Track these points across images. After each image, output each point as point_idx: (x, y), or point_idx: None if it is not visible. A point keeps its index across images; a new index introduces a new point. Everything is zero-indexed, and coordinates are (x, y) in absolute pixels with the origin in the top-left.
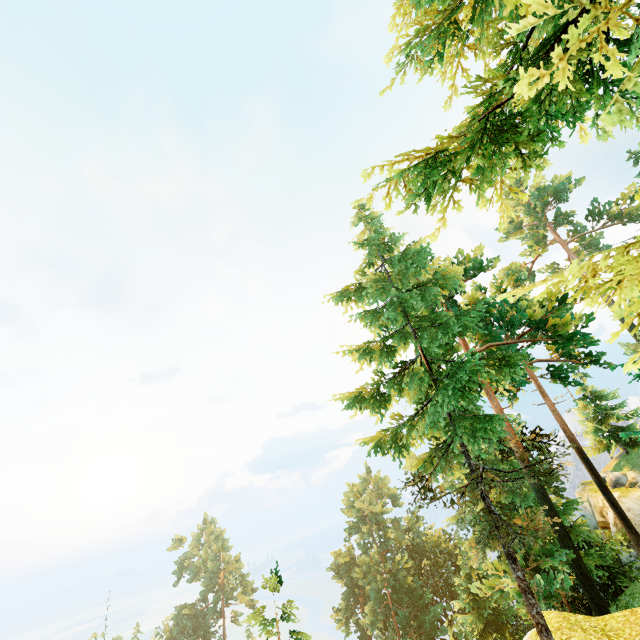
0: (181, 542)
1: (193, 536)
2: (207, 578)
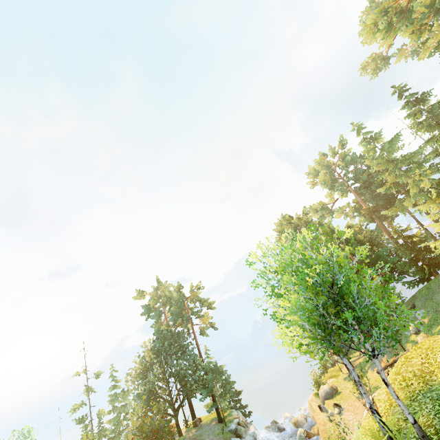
0: (143, 292)
1: (150, 293)
2: (175, 305)
